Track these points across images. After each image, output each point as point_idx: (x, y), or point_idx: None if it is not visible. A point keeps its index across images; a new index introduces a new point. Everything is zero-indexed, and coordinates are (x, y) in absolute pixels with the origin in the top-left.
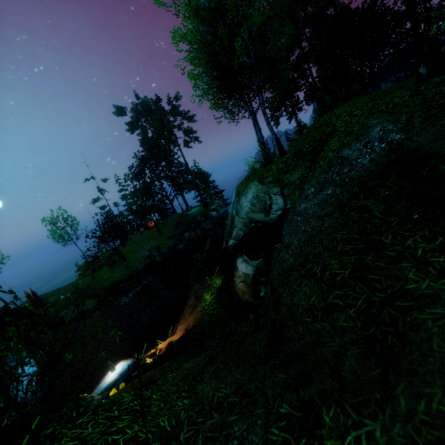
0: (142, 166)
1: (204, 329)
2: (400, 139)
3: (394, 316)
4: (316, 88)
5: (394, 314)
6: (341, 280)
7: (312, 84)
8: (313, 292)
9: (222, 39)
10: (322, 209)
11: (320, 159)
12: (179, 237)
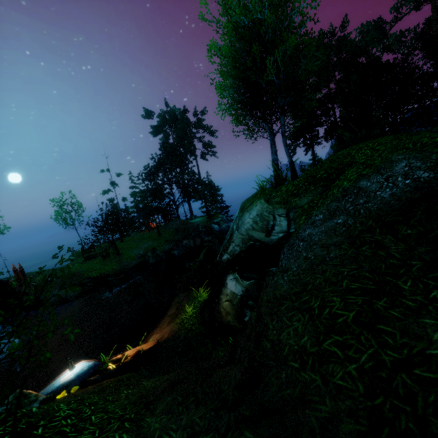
0: (157, 168)
1: (178, 344)
2: (428, 177)
3: (411, 388)
4: (336, 127)
5: (411, 386)
6: (342, 323)
7: (334, 122)
8: (305, 330)
9: (255, 58)
10: (329, 237)
11: (333, 187)
12: (176, 243)
